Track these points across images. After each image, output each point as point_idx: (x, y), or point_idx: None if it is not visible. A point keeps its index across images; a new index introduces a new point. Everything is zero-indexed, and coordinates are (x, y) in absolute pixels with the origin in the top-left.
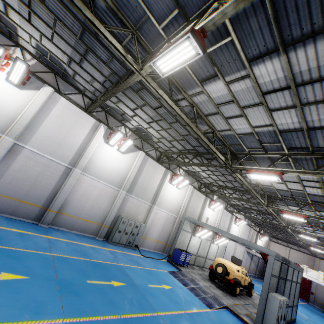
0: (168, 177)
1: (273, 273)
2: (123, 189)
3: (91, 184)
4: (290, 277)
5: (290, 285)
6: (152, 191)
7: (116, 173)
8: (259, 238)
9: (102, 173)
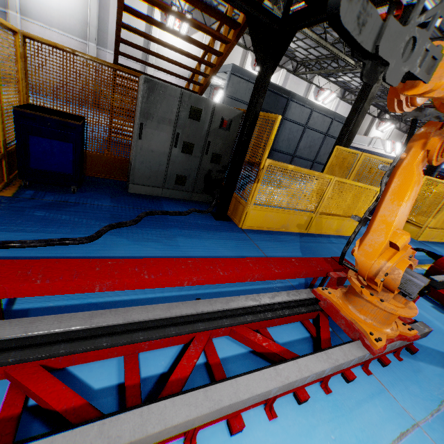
0: (156, 15)
1: (233, 95)
2: (89, 39)
3: (44, 35)
4: (299, 119)
5: (301, 131)
6: (138, 43)
7: (69, 15)
8: (379, 127)
9: (51, 18)
